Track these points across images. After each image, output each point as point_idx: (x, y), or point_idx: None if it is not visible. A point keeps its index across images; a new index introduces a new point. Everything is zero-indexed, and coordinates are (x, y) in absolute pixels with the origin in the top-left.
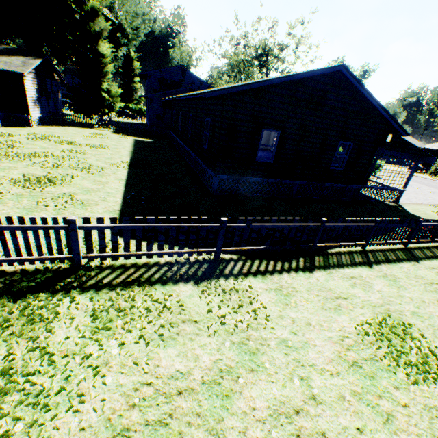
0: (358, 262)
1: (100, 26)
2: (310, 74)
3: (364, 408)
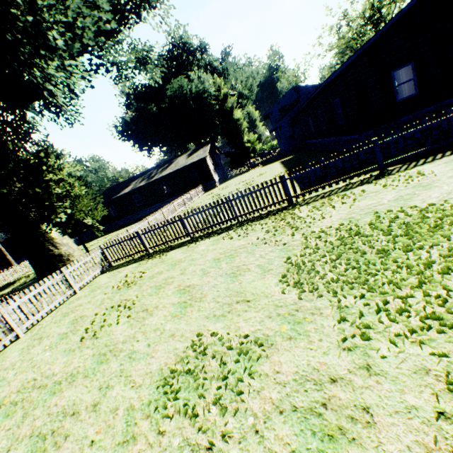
0: None
1: (230, 102)
2: None
3: None
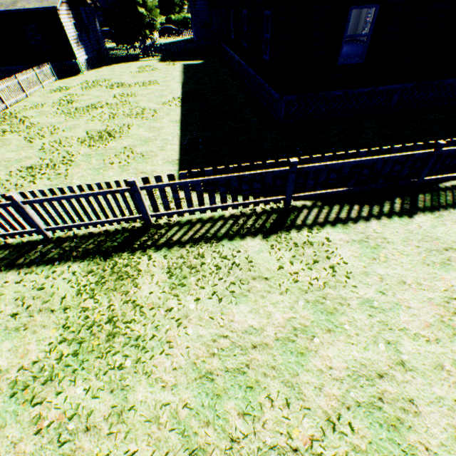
0: None
1: None
2: None
3: None
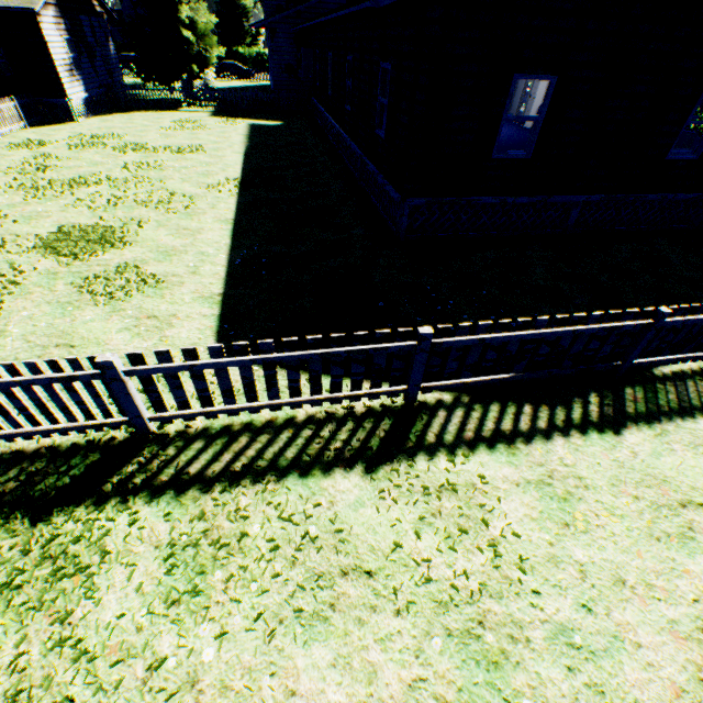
0: None
1: None
2: None
3: None
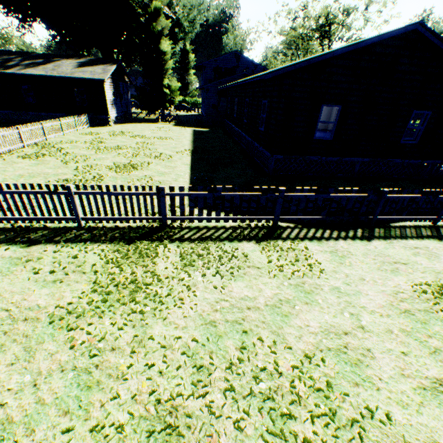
0: (425, 235)
1: (162, 25)
2: (377, 39)
3: (411, 341)
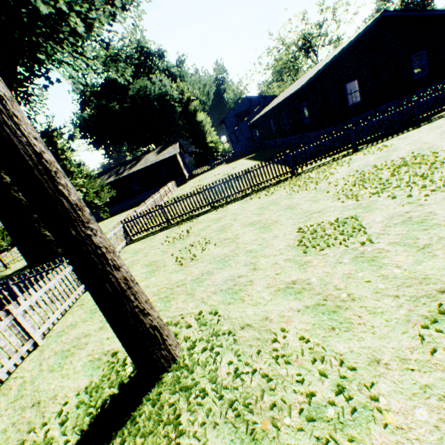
0: None
1: (193, 106)
2: (362, 33)
3: None
